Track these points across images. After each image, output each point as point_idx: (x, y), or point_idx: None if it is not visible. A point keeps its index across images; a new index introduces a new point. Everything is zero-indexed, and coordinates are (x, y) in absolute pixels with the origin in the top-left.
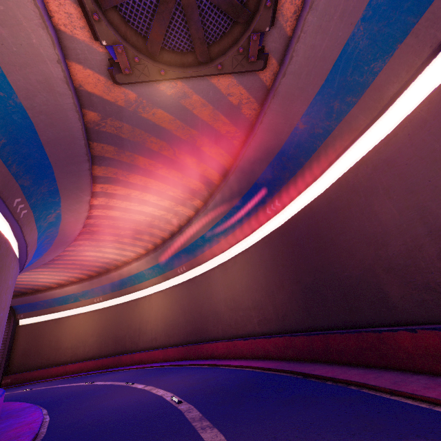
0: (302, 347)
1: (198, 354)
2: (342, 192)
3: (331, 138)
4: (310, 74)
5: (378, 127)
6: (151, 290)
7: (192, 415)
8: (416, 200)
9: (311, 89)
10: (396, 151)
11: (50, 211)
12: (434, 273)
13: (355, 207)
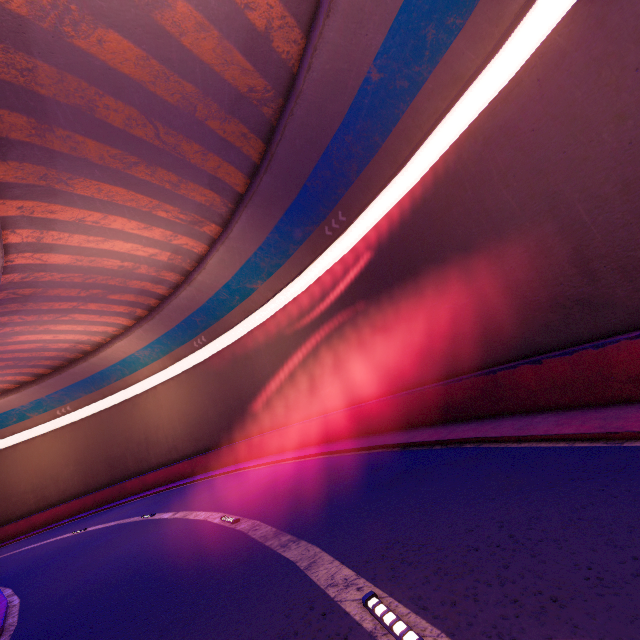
0: (391, 414)
1: (245, 454)
2: (439, 187)
3: (421, 97)
4: None
5: (492, 74)
6: (154, 380)
7: (261, 532)
8: (545, 185)
9: (392, 0)
10: (519, 111)
11: None
12: (564, 284)
13: (459, 207)
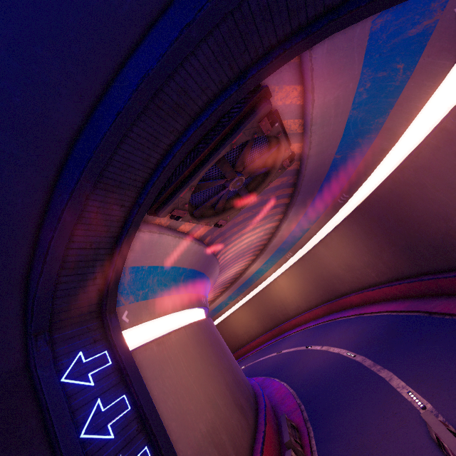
0: (420, 288)
1: (339, 307)
2: (398, 185)
3: (367, 156)
4: (329, 139)
5: (404, 141)
6: (273, 276)
7: (367, 363)
8: None
9: (335, 143)
10: (427, 162)
11: (207, 286)
12: None
13: (414, 195)
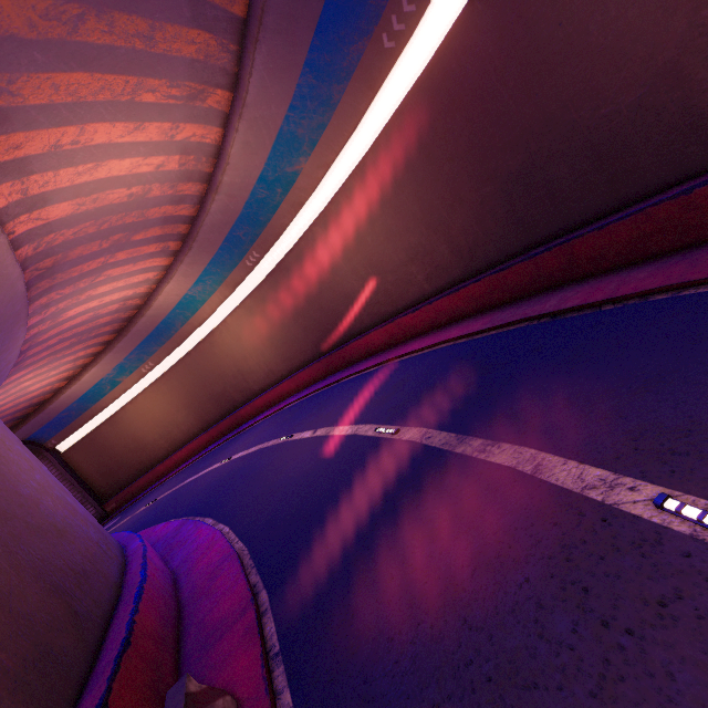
0: (520, 281)
1: (346, 361)
2: None
3: None
4: None
5: None
6: (219, 315)
7: (439, 440)
8: None
9: None
10: None
11: None
12: None
13: None
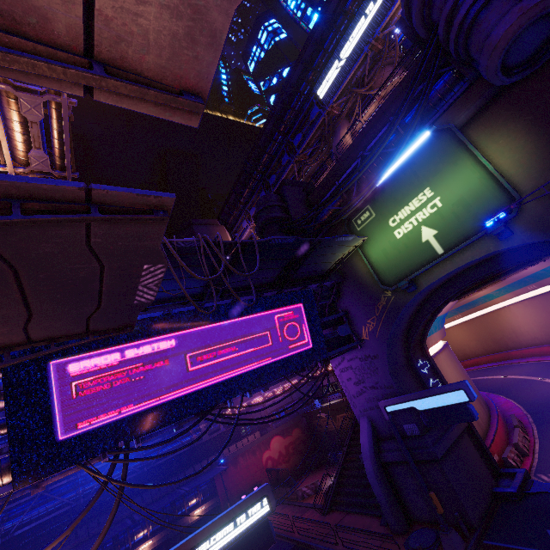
0: None
1: None
2: None
3: None
4: None
5: None
6: (505, 302)
7: None
8: None
9: None
10: None
11: None
12: None
13: None
